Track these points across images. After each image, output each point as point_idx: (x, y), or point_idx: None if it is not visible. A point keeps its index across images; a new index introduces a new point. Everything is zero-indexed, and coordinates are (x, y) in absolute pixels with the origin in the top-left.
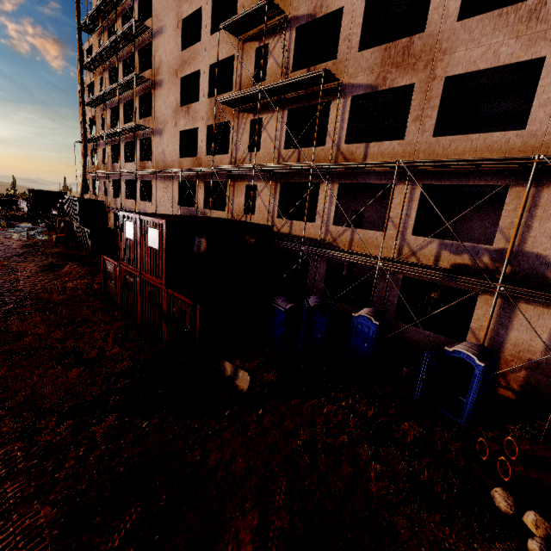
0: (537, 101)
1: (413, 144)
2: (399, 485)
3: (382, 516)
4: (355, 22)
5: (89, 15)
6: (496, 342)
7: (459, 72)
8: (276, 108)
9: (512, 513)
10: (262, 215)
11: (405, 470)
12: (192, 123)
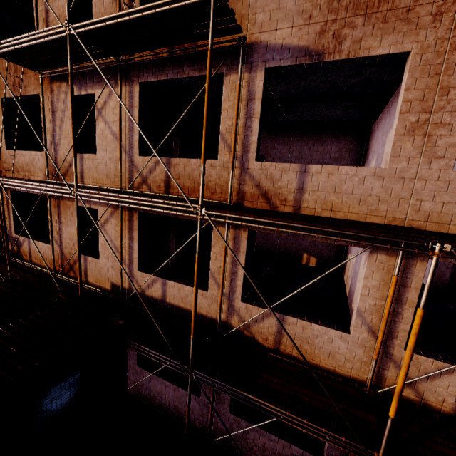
0: None
1: (408, 178)
2: None
3: None
4: None
5: None
6: None
7: None
8: (117, 78)
9: None
10: (111, 261)
11: None
12: None
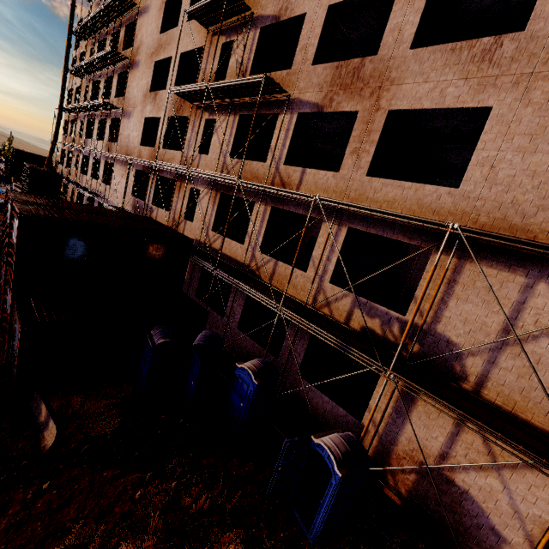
0: (476, 157)
1: (347, 179)
2: None
3: None
4: (314, 32)
5: None
6: (391, 430)
7: (403, 107)
8: (230, 111)
9: None
10: (199, 224)
11: None
12: (156, 111)
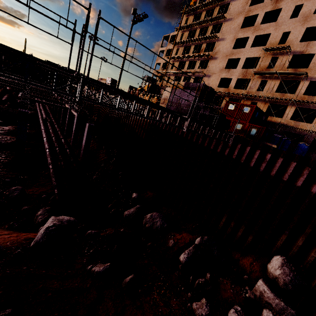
0: None
1: None
2: None
3: None
4: None
5: (185, 25)
6: None
7: None
8: (275, 78)
9: None
10: None
11: None
12: (229, 76)
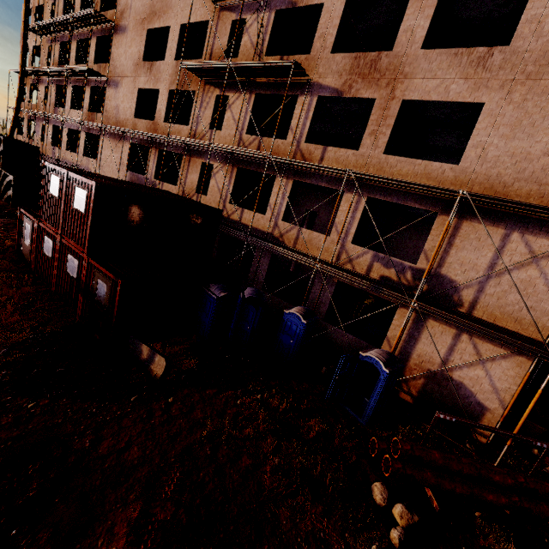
0: (472, 141)
1: (366, 156)
2: (292, 479)
3: (269, 507)
4: (333, 23)
5: None
6: (405, 351)
7: (414, 98)
8: (244, 89)
9: (384, 505)
10: (214, 197)
11: (300, 464)
12: (153, 83)
